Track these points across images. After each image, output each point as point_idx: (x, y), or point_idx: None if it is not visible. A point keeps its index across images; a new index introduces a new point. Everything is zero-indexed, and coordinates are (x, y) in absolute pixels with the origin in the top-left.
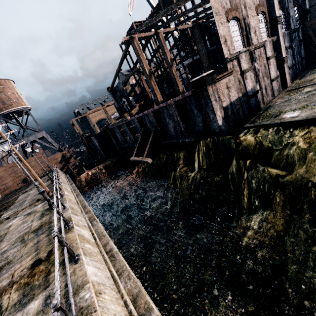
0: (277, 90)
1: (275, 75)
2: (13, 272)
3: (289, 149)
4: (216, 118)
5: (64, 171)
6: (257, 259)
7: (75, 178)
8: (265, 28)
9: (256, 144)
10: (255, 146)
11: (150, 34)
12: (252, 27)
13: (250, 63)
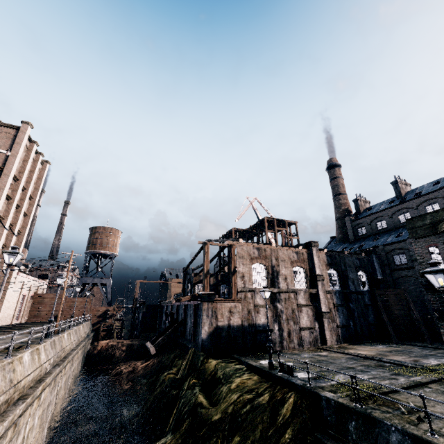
0: (309, 342)
1: (308, 325)
2: None
3: (225, 386)
4: (201, 331)
5: (95, 328)
6: None
7: None
8: (305, 279)
9: (213, 370)
10: (212, 371)
11: (223, 245)
12: (282, 274)
13: (269, 301)
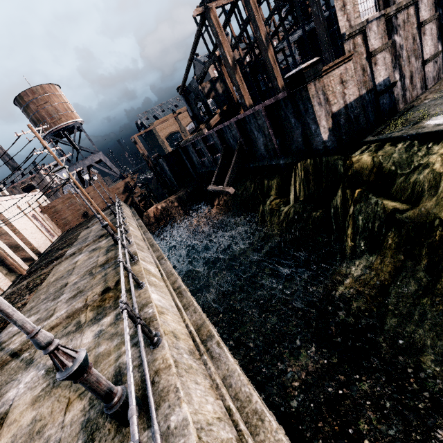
0: (433, 78)
1: (432, 52)
2: (86, 298)
3: (419, 174)
4: (319, 131)
5: (129, 203)
6: (350, 311)
7: (142, 214)
8: None
9: (373, 167)
10: (371, 169)
11: None
12: None
13: (386, 37)
